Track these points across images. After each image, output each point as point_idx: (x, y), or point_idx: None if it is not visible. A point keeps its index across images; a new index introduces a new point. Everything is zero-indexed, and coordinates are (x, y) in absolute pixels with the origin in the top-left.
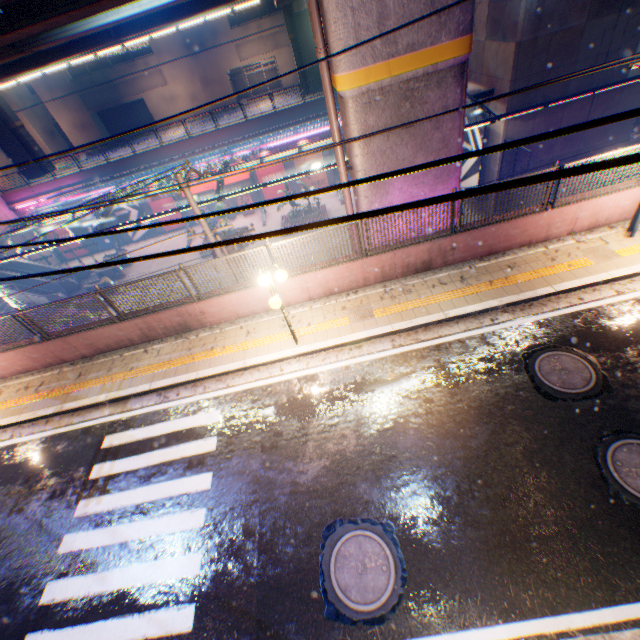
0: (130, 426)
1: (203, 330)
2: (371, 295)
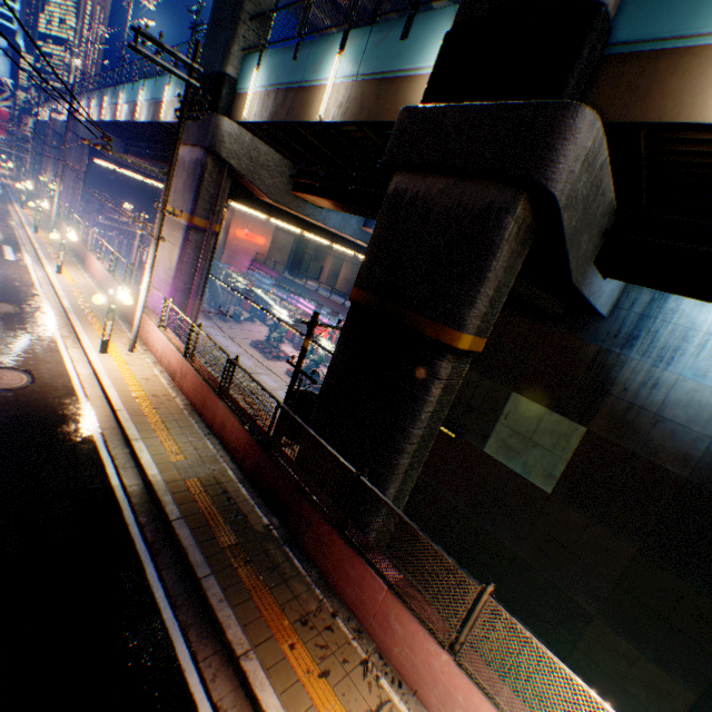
0: (17, 250)
1: (84, 266)
2: (97, 293)
